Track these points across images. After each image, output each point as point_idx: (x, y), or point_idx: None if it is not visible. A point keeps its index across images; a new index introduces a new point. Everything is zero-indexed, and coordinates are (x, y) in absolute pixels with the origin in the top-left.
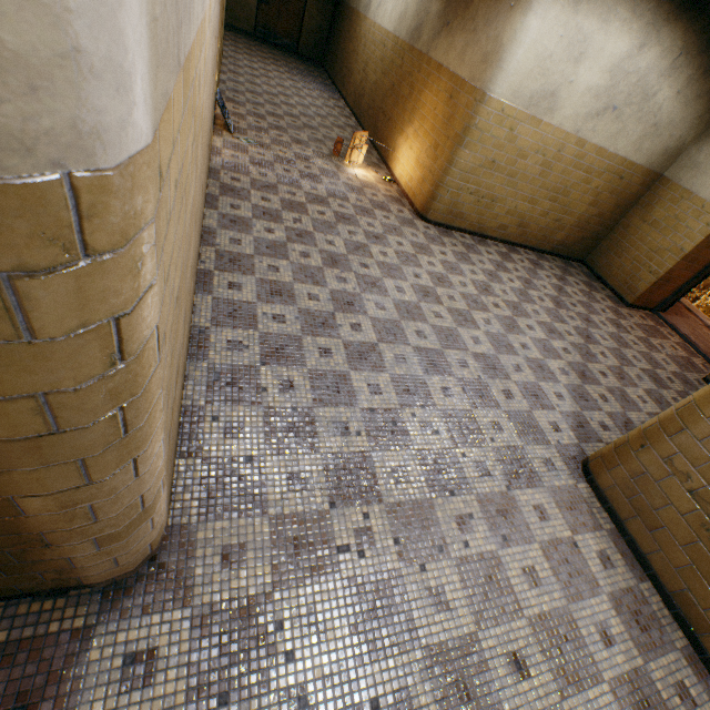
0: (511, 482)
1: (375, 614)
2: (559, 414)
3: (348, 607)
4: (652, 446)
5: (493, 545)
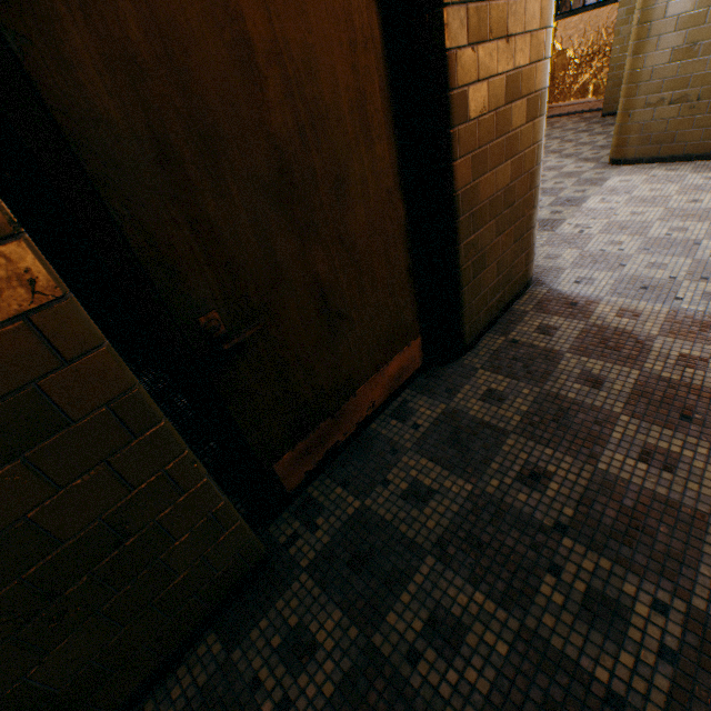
0: (597, 186)
1: (625, 229)
2: (571, 165)
3: (613, 235)
4: (634, 109)
5: (626, 197)
